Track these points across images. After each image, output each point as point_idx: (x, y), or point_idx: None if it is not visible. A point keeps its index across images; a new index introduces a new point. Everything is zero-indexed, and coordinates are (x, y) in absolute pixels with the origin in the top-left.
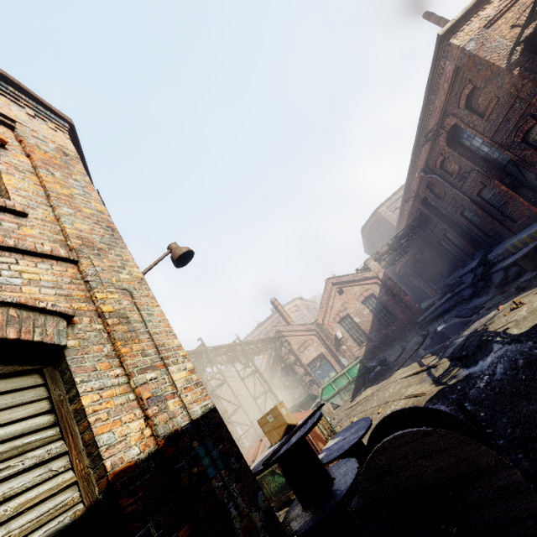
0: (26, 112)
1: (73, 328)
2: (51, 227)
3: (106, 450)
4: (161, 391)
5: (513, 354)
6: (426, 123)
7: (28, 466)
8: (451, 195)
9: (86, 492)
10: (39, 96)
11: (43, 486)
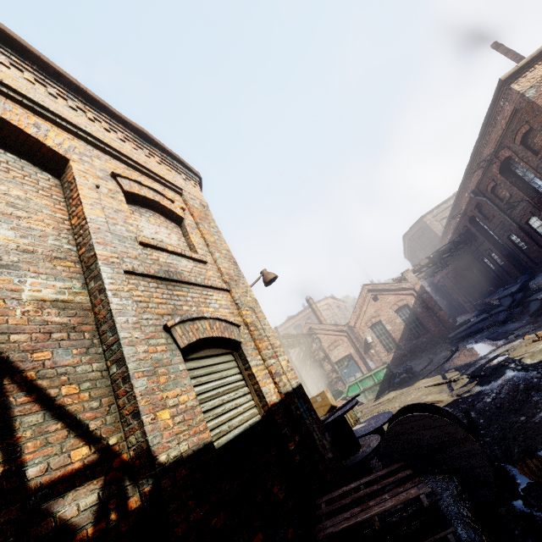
0: (182, 178)
1: (240, 332)
2: (215, 268)
3: (265, 394)
4: (278, 370)
5: (517, 379)
6: (481, 151)
7: (242, 394)
8: (500, 219)
9: (260, 410)
10: (186, 163)
11: (247, 404)
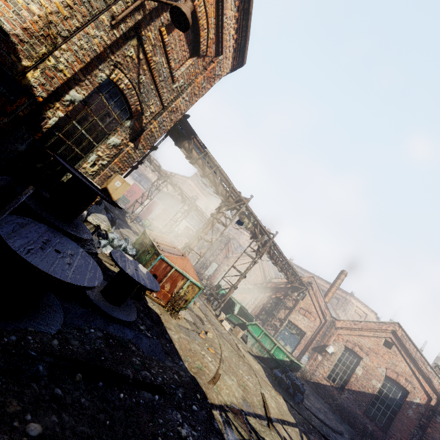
0: None
1: None
2: None
3: None
4: None
5: None
6: None
7: None
8: None
9: None
10: None
11: None
